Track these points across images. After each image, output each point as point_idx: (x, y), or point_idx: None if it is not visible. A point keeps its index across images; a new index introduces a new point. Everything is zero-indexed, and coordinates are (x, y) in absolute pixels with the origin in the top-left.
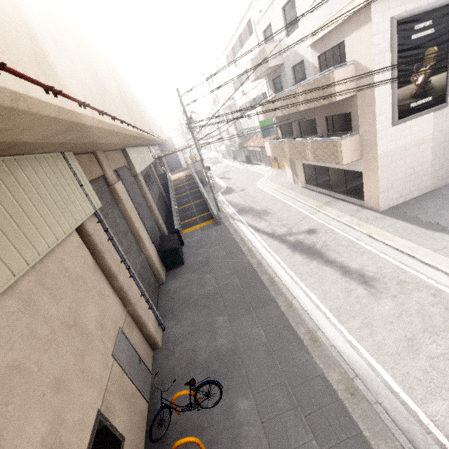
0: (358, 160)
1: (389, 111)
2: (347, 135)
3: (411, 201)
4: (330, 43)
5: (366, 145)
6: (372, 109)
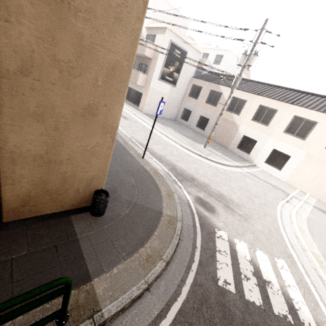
0: (143, 88)
1: (159, 73)
2: (143, 73)
3: (153, 115)
4: (152, 32)
5: (148, 82)
6: (154, 68)
